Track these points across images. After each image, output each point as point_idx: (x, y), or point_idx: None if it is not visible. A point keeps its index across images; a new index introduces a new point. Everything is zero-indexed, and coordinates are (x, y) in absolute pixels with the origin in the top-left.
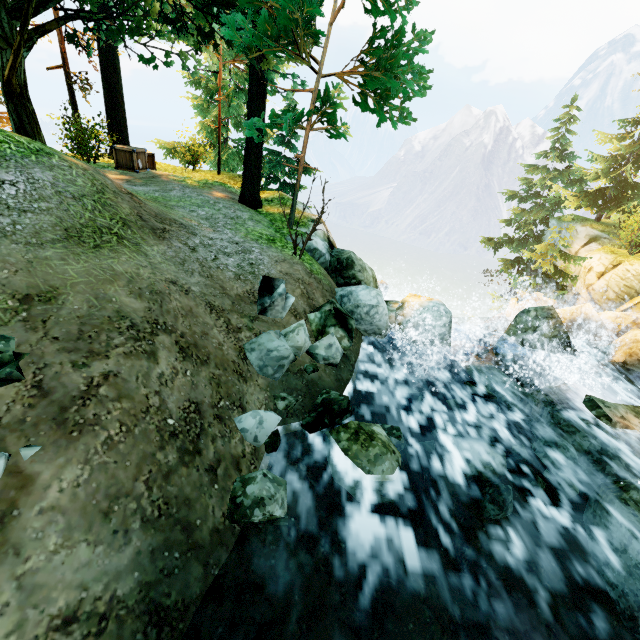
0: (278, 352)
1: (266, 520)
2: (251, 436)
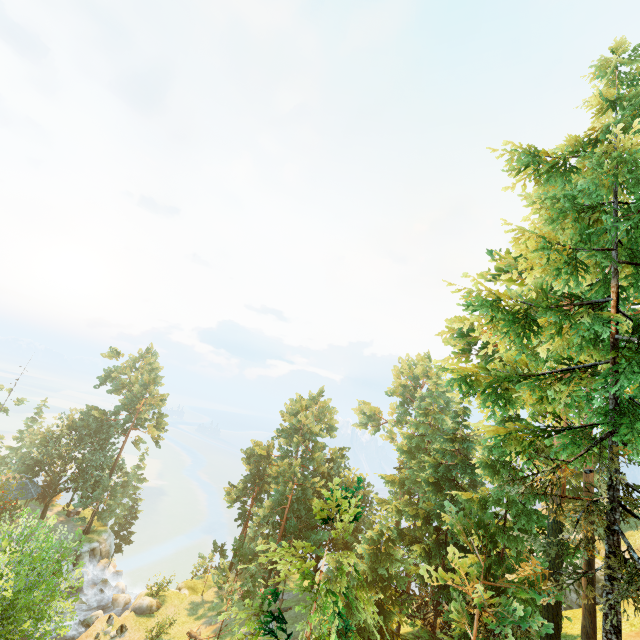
0: None
1: None
2: None
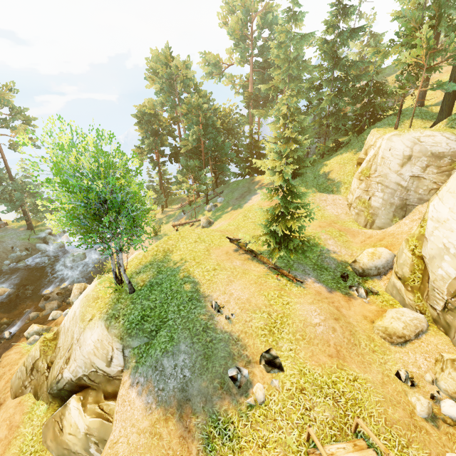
0: (13, 255)
1: (5, 269)
2: (5, 264)
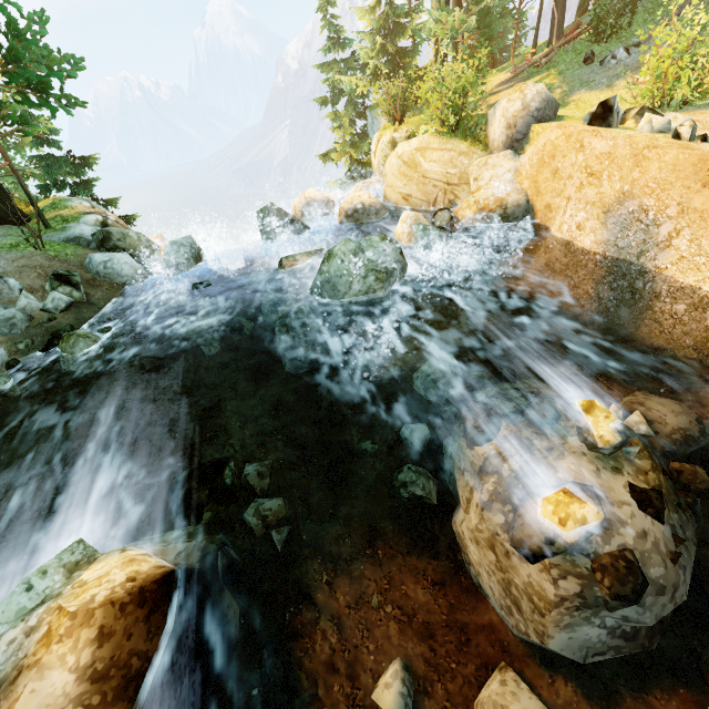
0: (4, 317)
1: None
2: None
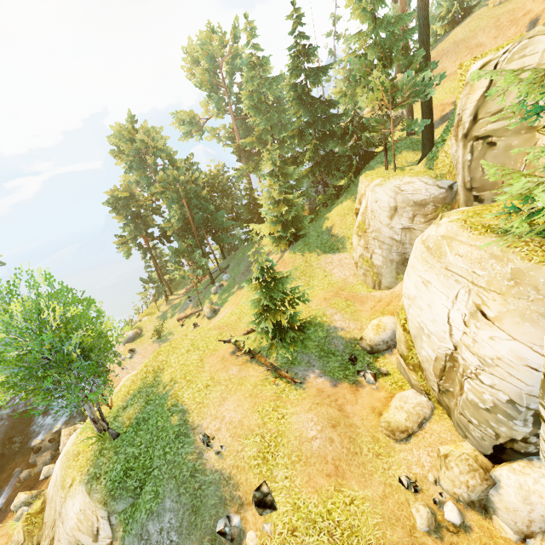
0: None
1: None
2: None
